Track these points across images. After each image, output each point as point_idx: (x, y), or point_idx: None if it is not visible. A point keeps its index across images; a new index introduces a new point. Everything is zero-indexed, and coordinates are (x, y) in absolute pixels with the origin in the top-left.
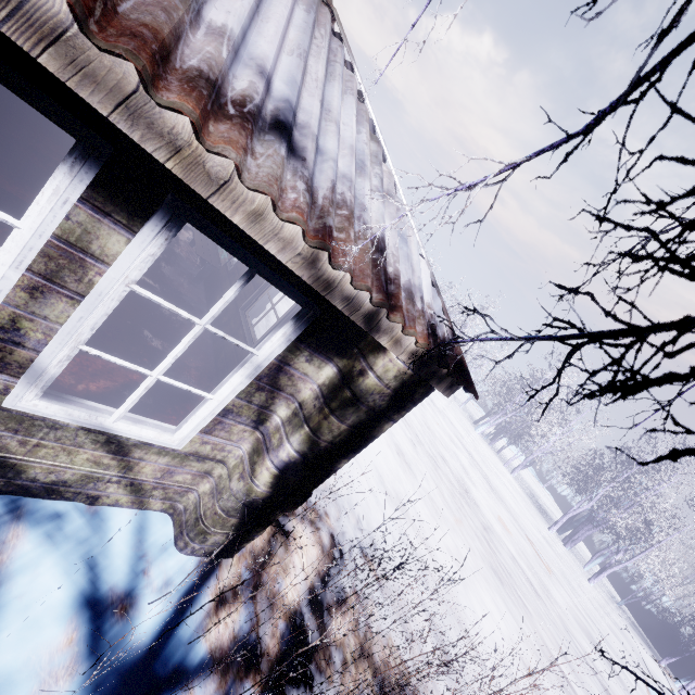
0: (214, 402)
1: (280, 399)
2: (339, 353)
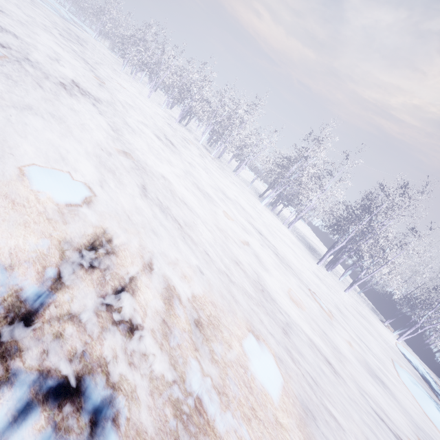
0: None
1: None
2: None
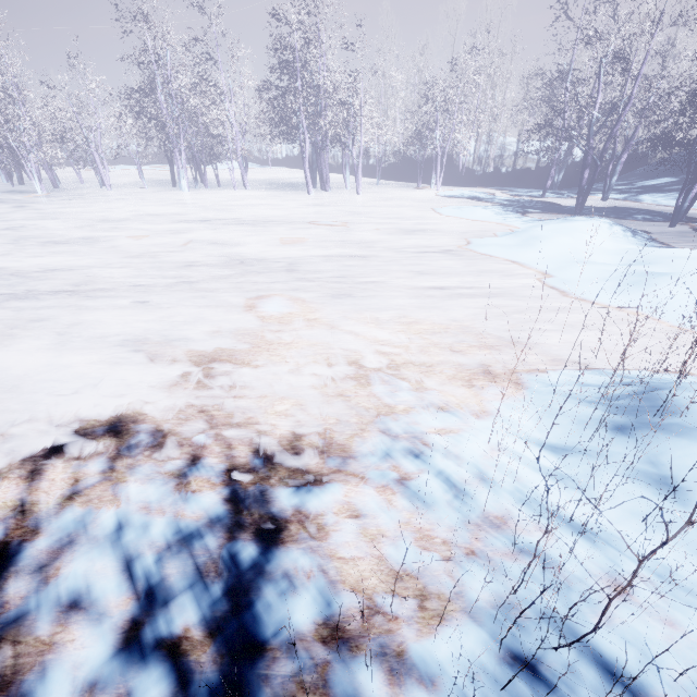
0: None
1: None
2: None
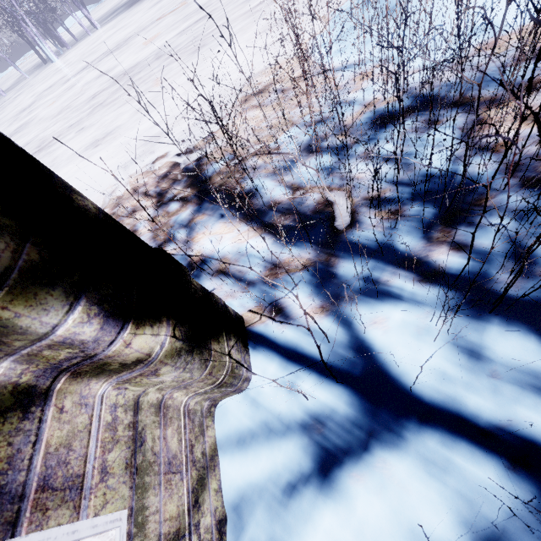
0: None
1: None
2: None
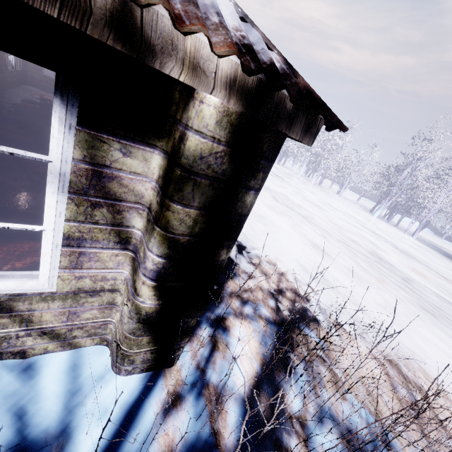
0: (48, 233)
1: (128, 210)
2: (158, 134)
